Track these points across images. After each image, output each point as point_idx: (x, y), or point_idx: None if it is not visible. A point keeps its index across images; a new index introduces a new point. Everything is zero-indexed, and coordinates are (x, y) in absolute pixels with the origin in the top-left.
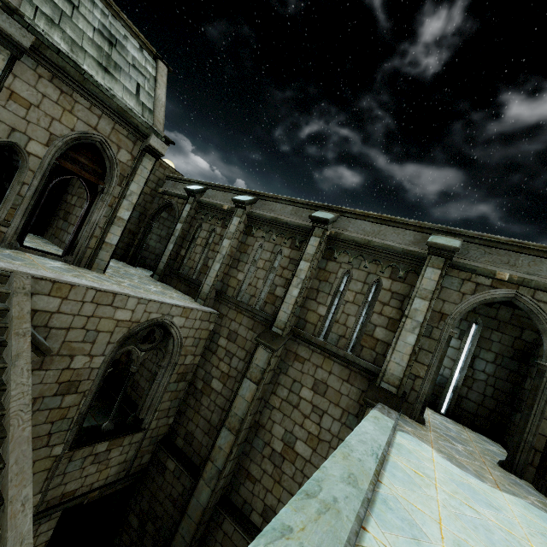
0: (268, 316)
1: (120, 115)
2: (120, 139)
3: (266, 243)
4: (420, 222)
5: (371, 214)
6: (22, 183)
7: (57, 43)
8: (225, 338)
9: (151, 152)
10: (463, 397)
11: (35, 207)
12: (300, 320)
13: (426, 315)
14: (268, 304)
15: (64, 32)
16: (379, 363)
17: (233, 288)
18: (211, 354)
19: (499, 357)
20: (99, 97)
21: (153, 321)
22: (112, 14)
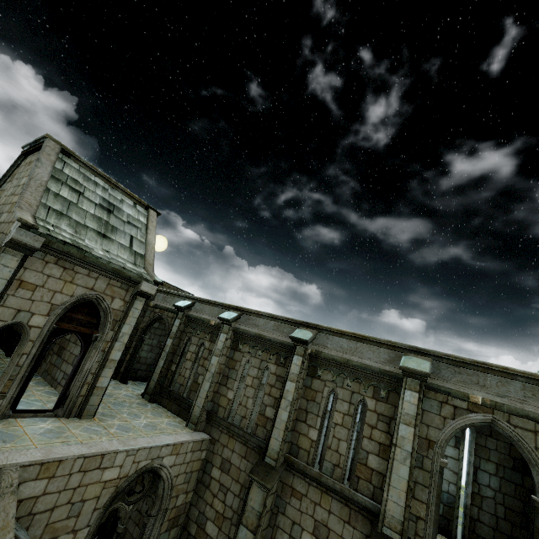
0: (260, 442)
1: (114, 273)
2: (114, 291)
3: (252, 358)
4: (390, 341)
5: (346, 331)
6: (21, 354)
7: (64, 230)
8: (218, 469)
9: (142, 295)
10: (475, 519)
11: (31, 371)
12: (292, 446)
13: (413, 444)
14: (260, 427)
15: (70, 219)
16: (378, 499)
17: (224, 408)
18: (204, 488)
19: (500, 468)
20: (97, 265)
21: (142, 470)
22: (111, 187)
